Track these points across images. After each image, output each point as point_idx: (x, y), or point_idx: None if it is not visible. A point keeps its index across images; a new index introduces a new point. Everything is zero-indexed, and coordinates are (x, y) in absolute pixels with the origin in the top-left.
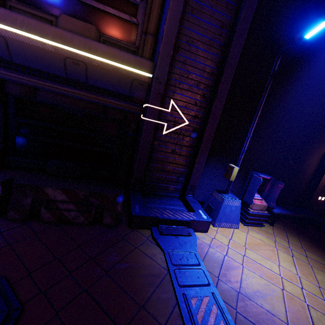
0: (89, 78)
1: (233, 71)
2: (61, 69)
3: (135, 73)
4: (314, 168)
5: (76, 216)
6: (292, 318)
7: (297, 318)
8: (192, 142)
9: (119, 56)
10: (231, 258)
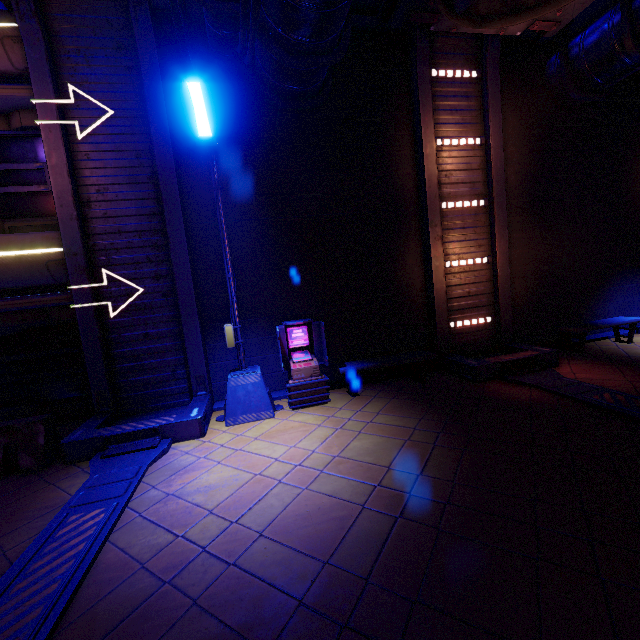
0: None
1: (178, 200)
2: None
3: (47, 253)
4: (420, 281)
5: None
6: (229, 503)
7: (237, 501)
8: (171, 313)
9: (18, 241)
10: (209, 458)
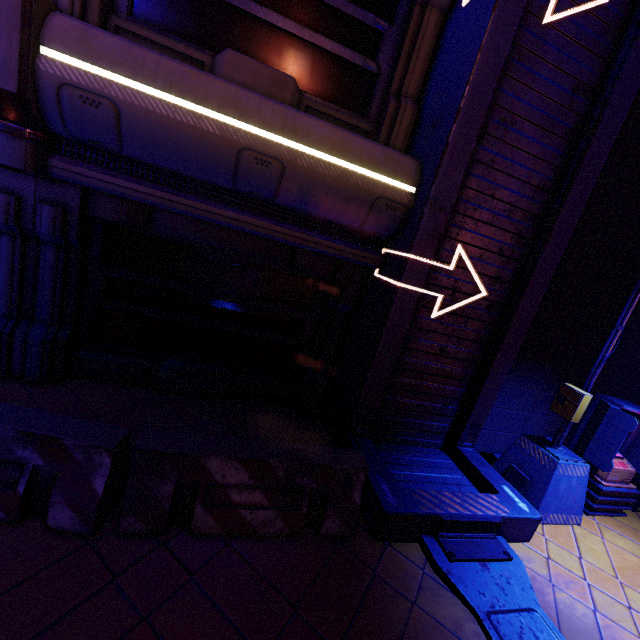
0: (281, 193)
1: (591, 186)
2: (227, 172)
3: (383, 184)
4: None
5: (268, 519)
6: None
7: None
8: (483, 332)
9: (353, 146)
10: (609, 618)
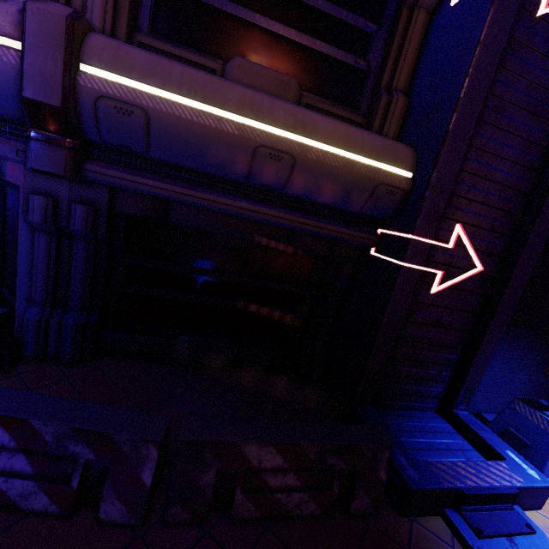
0: (290, 184)
1: None
2: (242, 167)
3: (384, 171)
4: None
5: (302, 501)
6: None
7: None
8: (475, 302)
9: (356, 138)
10: None
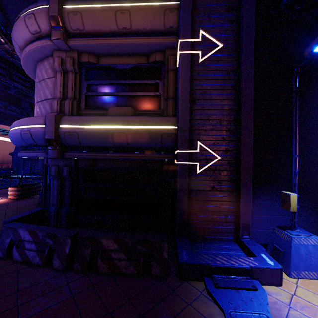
0: (129, 143)
1: (252, 101)
2: (110, 141)
3: (163, 129)
4: None
5: (126, 265)
6: None
7: None
8: (231, 175)
9: (149, 120)
10: None
